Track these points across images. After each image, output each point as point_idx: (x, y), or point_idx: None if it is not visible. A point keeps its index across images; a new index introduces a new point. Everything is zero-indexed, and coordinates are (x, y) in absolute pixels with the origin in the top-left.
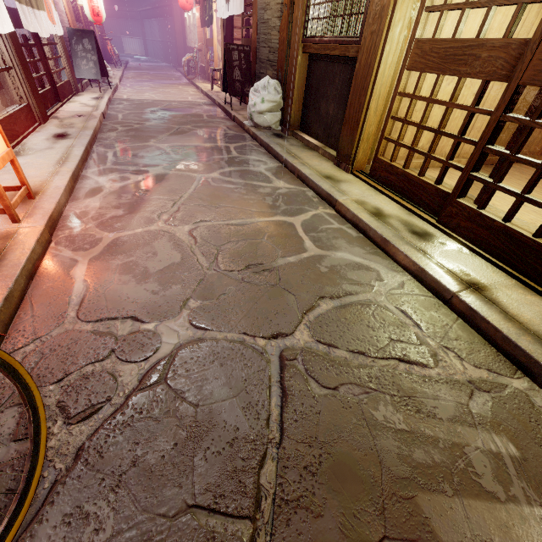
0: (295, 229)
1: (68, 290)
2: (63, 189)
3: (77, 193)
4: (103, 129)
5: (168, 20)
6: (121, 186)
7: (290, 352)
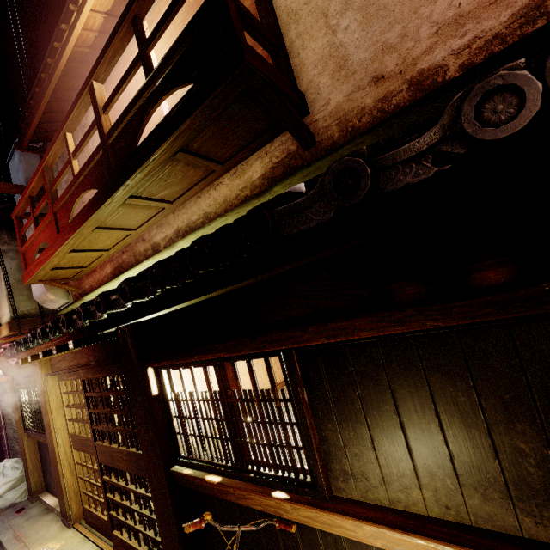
0: None
1: None
2: None
3: None
4: None
5: None
6: None
7: None
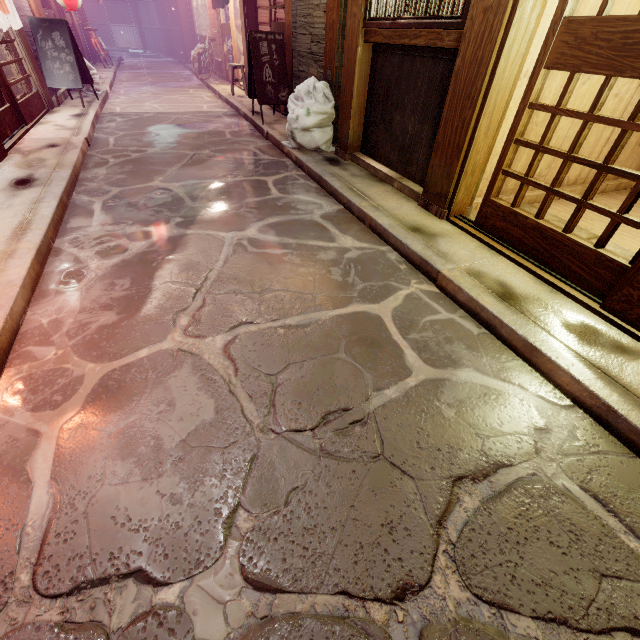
0: (386, 329)
1: (19, 513)
2: (18, 286)
3: (45, 284)
4: (88, 164)
5: (168, 1)
6: (114, 265)
7: (436, 637)
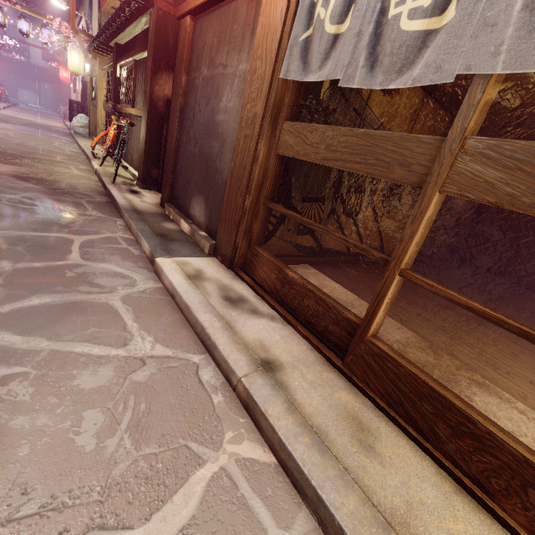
0: (55, 143)
1: None
2: None
3: None
4: None
5: (59, 86)
6: None
7: (27, 143)
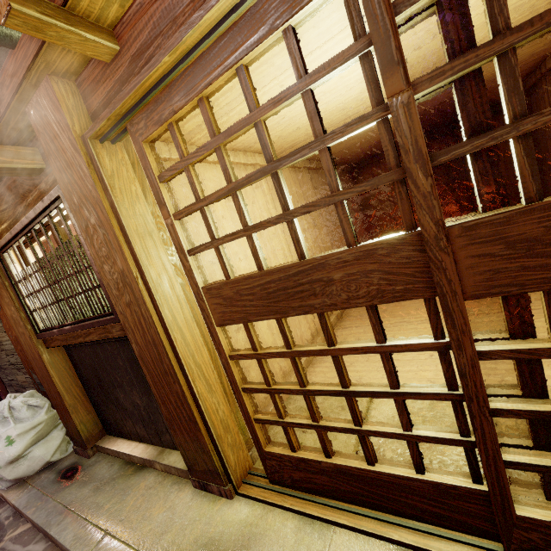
0: None
1: None
2: None
3: None
4: None
5: None
6: None
7: None
